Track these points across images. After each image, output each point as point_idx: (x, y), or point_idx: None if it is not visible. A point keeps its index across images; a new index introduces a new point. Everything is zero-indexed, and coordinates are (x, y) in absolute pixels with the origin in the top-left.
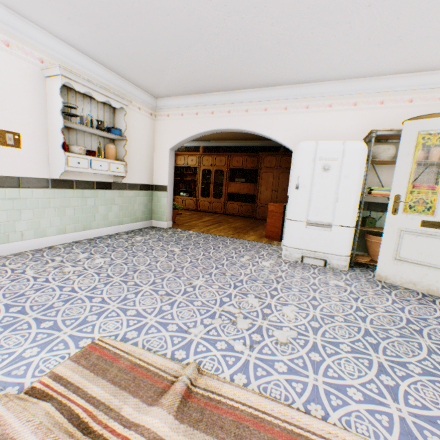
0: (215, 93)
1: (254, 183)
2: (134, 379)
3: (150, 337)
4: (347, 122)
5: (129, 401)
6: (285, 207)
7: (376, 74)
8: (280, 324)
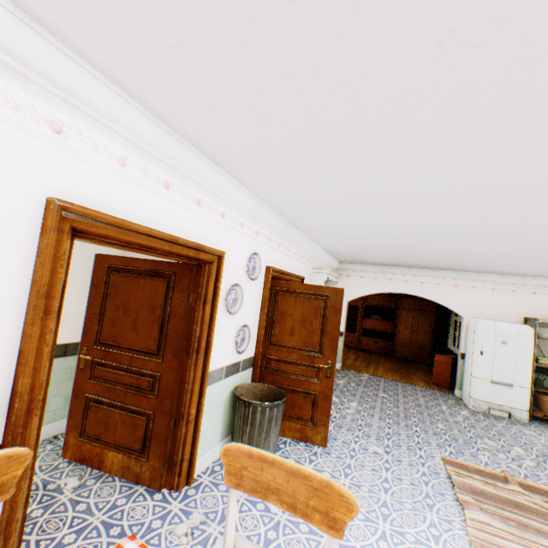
0: (395, 266)
1: (390, 321)
2: (485, 474)
3: (464, 458)
4: (508, 303)
5: (495, 481)
6: (452, 359)
7: (529, 276)
8: (520, 456)
